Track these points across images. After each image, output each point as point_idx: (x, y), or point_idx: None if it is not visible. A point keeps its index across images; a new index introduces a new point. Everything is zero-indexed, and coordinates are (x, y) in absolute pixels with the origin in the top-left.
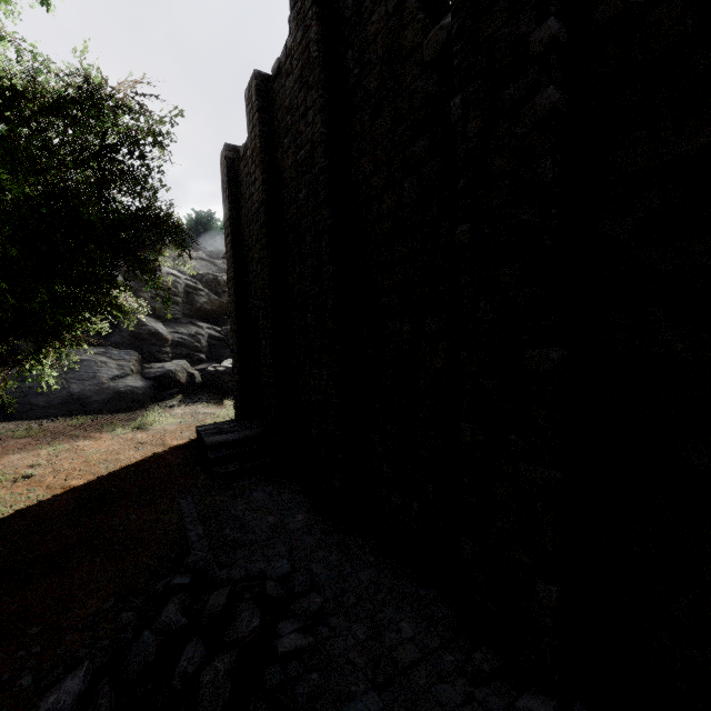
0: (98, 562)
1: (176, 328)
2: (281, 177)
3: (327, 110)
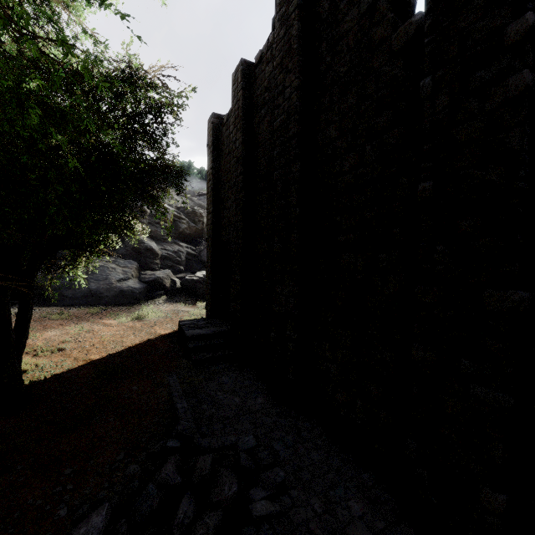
0: (111, 421)
1: (164, 246)
2: (257, 138)
3: (301, 88)
